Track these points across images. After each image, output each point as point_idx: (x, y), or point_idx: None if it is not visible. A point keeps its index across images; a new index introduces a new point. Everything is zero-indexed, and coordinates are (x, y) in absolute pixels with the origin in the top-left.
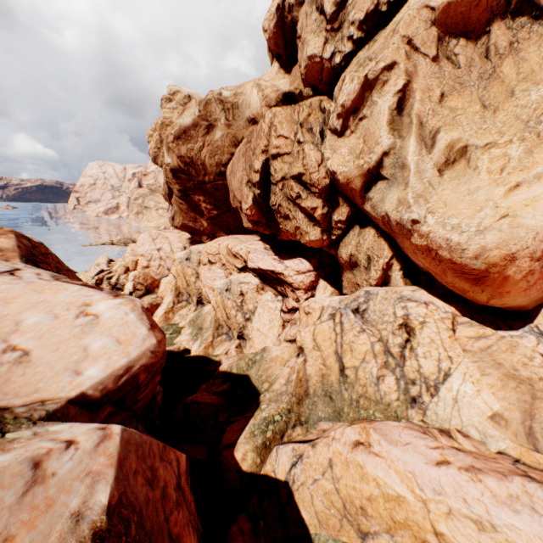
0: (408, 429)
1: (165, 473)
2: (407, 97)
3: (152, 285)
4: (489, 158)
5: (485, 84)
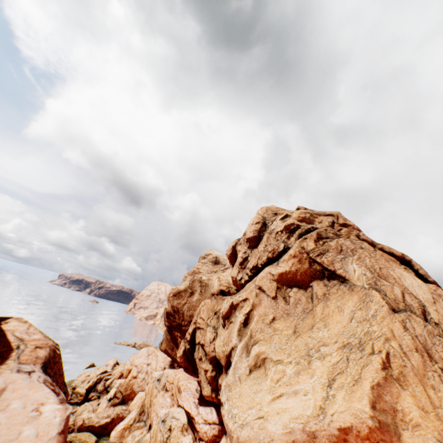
0: None
1: None
2: (251, 317)
3: (128, 395)
4: (275, 370)
5: (305, 315)
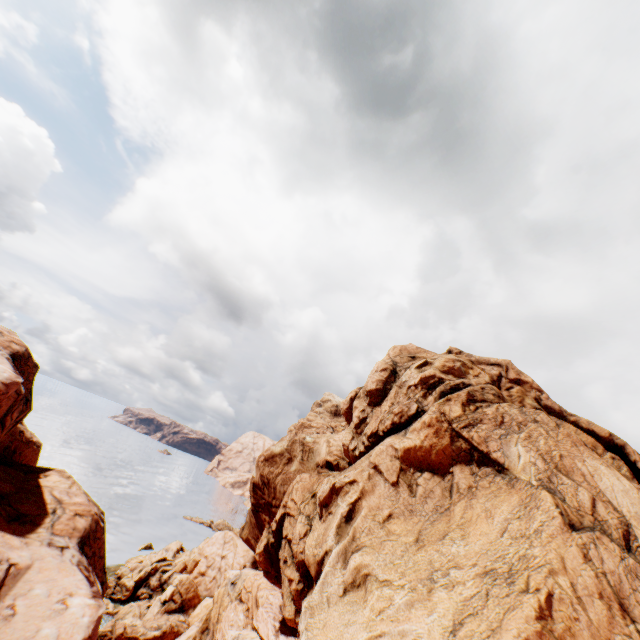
0: None
1: None
2: (357, 509)
3: (190, 600)
4: (379, 594)
5: (437, 516)
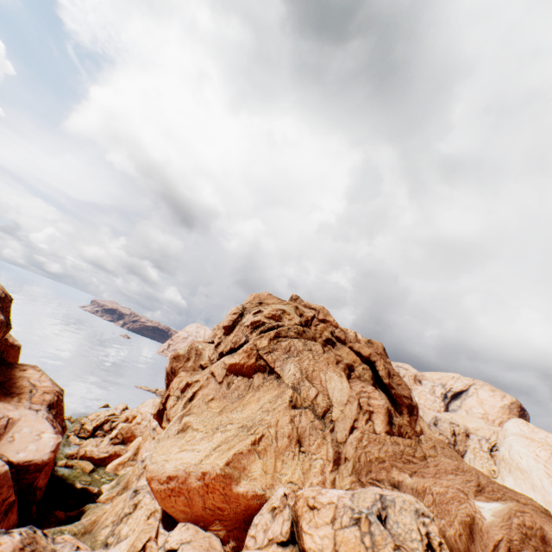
0: (86, 548)
1: (5, 490)
2: (196, 395)
3: (128, 438)
4: (191, 434)
5: (237, 400)
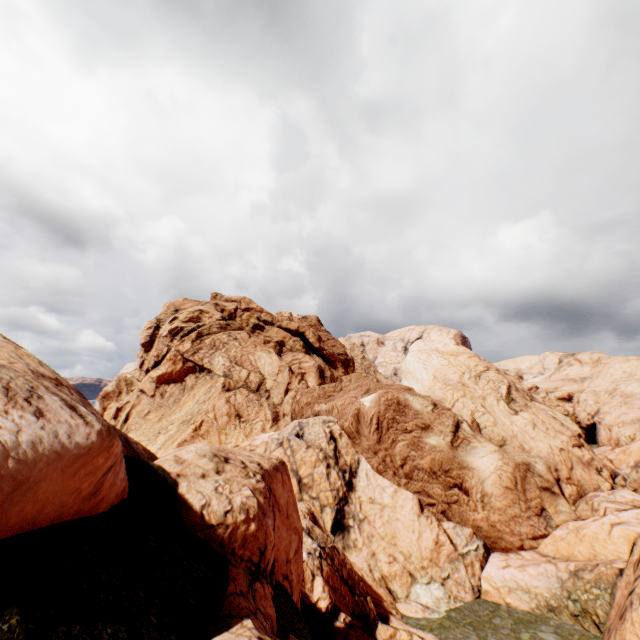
0: None
1: None
2: (131, 415)
3: None
4: None
5: (174, 404)
